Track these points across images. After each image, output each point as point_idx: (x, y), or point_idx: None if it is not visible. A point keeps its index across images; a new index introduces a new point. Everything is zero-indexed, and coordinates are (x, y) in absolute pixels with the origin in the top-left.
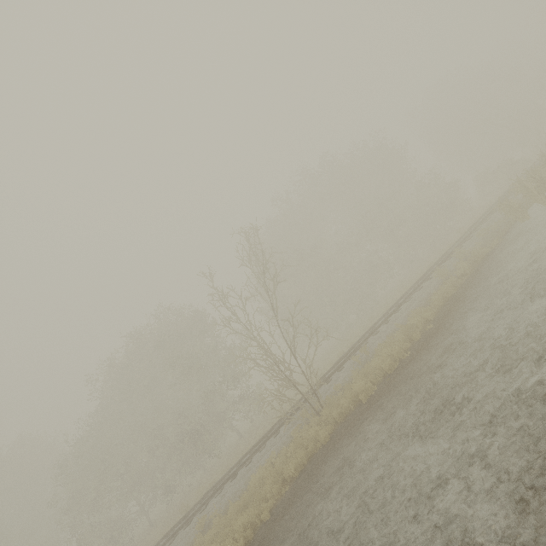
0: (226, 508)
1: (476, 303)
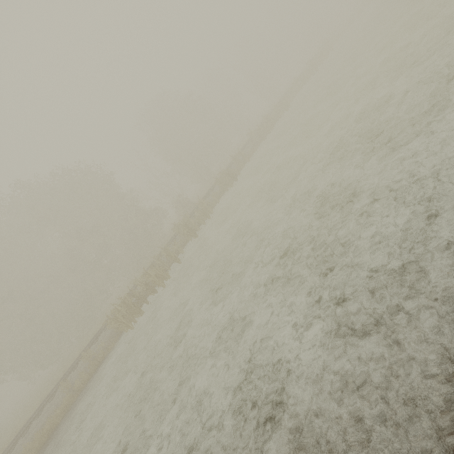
0: None
1: None
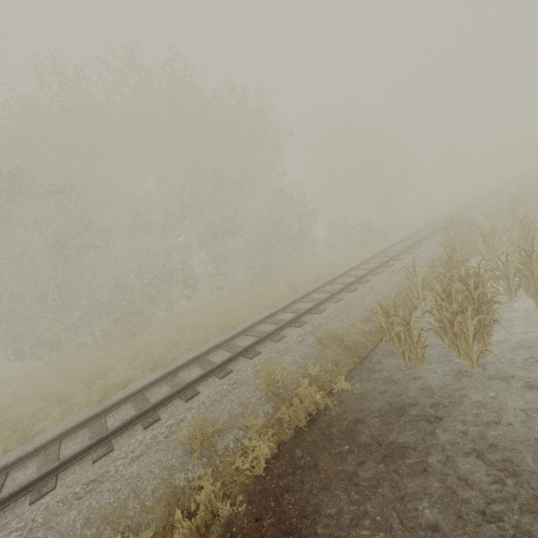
0: None
1: None
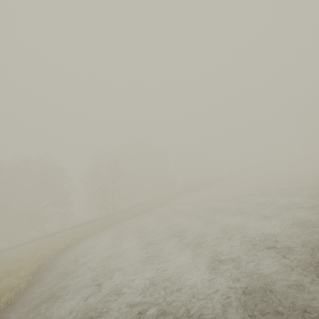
0: (62, 237)
1: (163, 207)
